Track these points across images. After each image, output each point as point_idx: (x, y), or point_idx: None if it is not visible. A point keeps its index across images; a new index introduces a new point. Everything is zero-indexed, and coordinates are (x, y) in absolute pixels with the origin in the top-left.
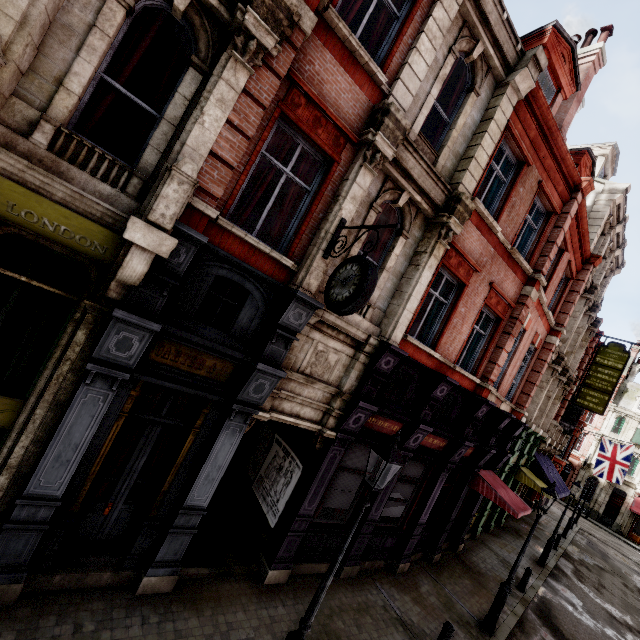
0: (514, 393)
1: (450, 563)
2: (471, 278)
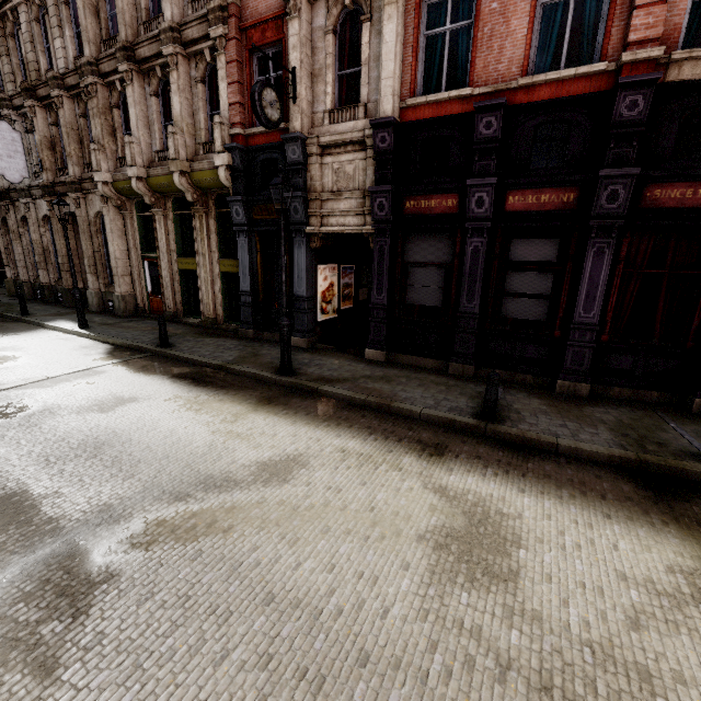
0: None
1: None
2: None
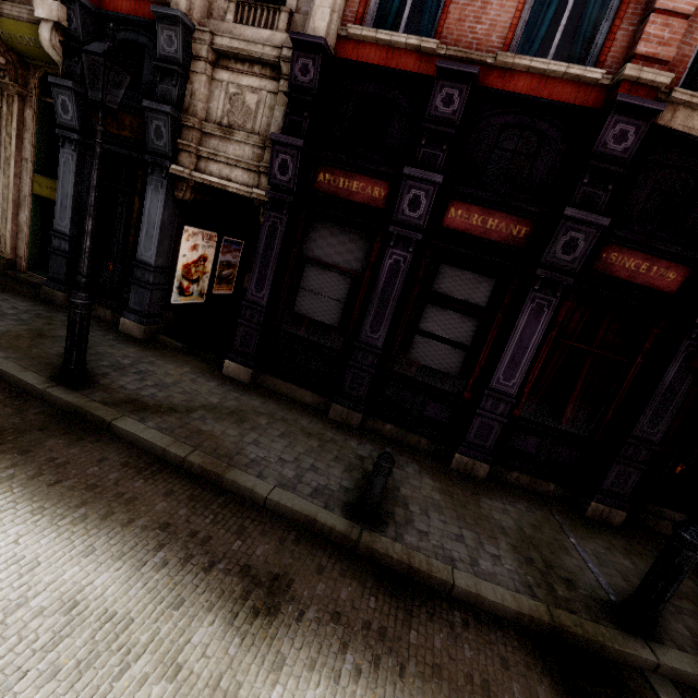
0: None
1: None
2: None
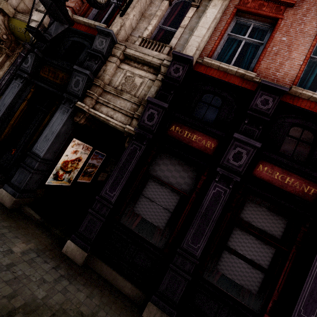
0: None
1: None
2: (285, 13)
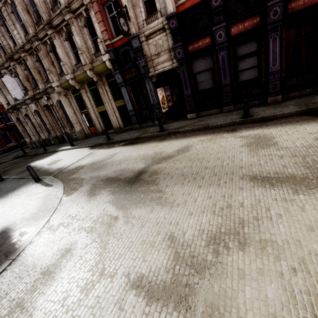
0: None
1: None
2: None
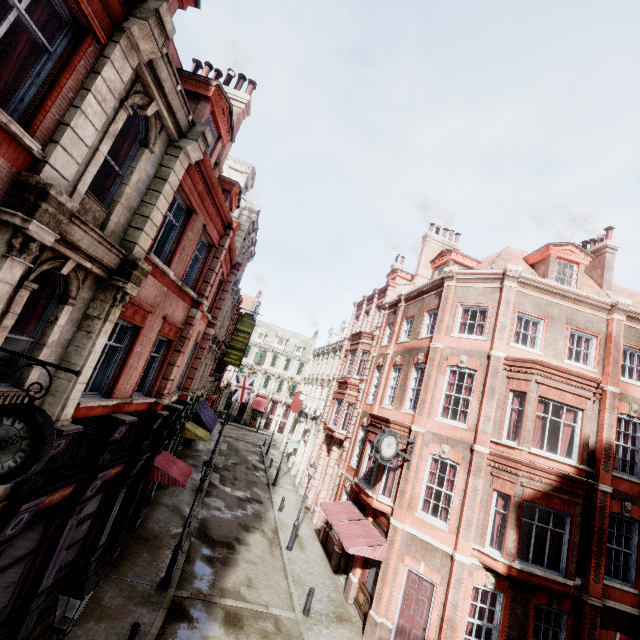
0: (182, 381)
1: (130, 548)
2: (147, 319)
